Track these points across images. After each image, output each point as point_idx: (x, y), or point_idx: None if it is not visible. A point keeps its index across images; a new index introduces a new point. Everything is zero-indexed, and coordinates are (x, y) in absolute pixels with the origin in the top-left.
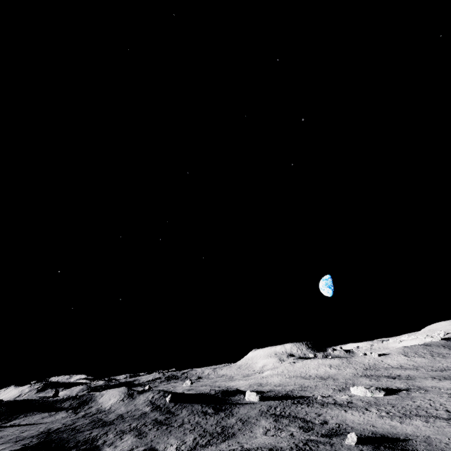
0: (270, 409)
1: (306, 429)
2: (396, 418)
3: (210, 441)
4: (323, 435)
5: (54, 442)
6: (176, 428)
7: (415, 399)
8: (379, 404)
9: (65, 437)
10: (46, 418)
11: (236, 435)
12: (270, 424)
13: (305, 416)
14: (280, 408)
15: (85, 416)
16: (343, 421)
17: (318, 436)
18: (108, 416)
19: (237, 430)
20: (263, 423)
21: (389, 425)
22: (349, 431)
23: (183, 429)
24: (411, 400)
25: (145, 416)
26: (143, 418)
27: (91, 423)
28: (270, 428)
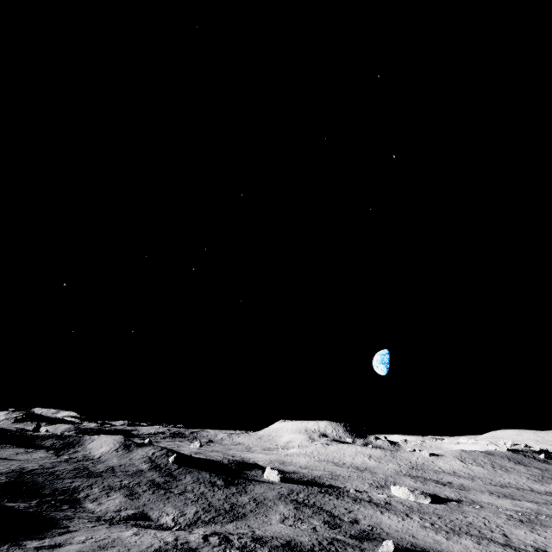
0: (291, 494)
1: (333, 525)
2: (442, 532)
3: (215, 518)
4: (352, 537)
5: (26, 485)
6: (176, 495)
7: (467, 514)
8: (423, 512)
9: (40, 482)
10: (21, 454)
11: (247, 517)
12: (289, 511)
13: (333, 509)
14: (304, 495)
15: (69, 460)
16: (378, 523)
17: (346, 536)
18: (97, 466)
19: (248, 511)
20: (281, 508)
21: (432, 539)
22: (383, 537)
23: (184, 498)
24: (461, 514)
25: (141, 475)
26: (138, 477)
27: (75, 471)
28: (289, 516)
